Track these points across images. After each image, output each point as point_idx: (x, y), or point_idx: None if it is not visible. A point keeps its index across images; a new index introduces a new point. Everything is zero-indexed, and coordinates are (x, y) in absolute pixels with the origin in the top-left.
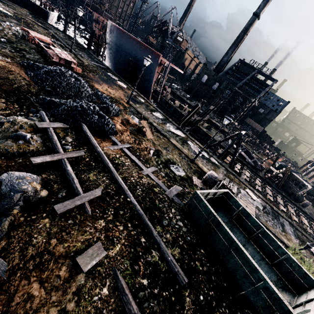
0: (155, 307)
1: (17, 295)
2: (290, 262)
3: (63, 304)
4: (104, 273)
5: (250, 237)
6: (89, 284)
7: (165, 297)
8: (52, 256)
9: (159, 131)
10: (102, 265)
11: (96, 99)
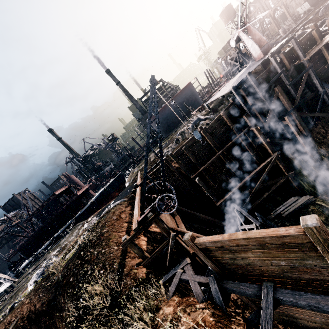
0: None
1: None
2: None
3: None
4: None
5: None
6: None
7: None
8: None
9: None
10: None
11: None
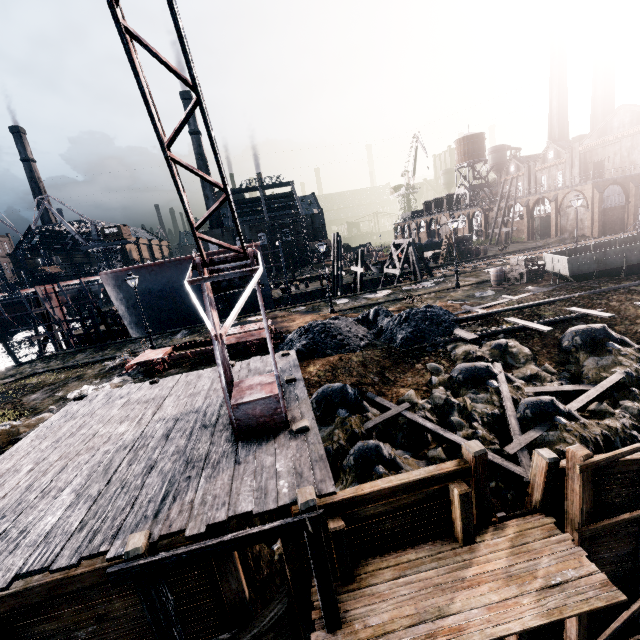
0: None
1: None
2: (622, 242)
3: None
4: None
5: None
6: None
7: None
8: None
9: (397, 300)
10: None
11: None
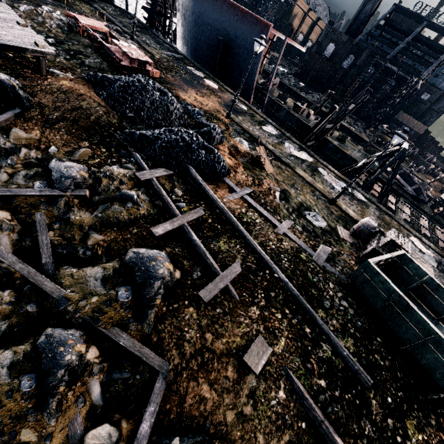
0: (340, 413)
1: (188, 396)
2: None
3: (239, 407)
4: (275, 373)
5: (439, 318)
6: (262, 387)
7: (348, 400)
8: (214, 355)
9: (278, 158)
10: (270, 364)
11: (189, 119)
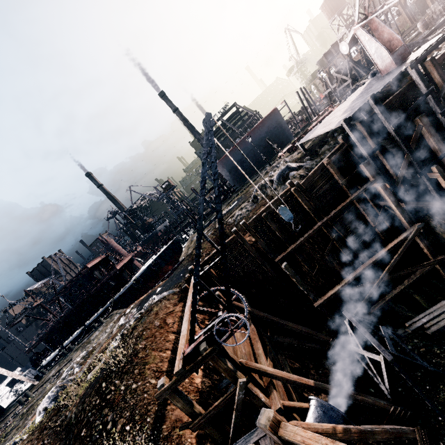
0: None
1: None
2: None
3: None
4: None
5: None
6: None
7: None
8: None
9: None
10: None
11: None
